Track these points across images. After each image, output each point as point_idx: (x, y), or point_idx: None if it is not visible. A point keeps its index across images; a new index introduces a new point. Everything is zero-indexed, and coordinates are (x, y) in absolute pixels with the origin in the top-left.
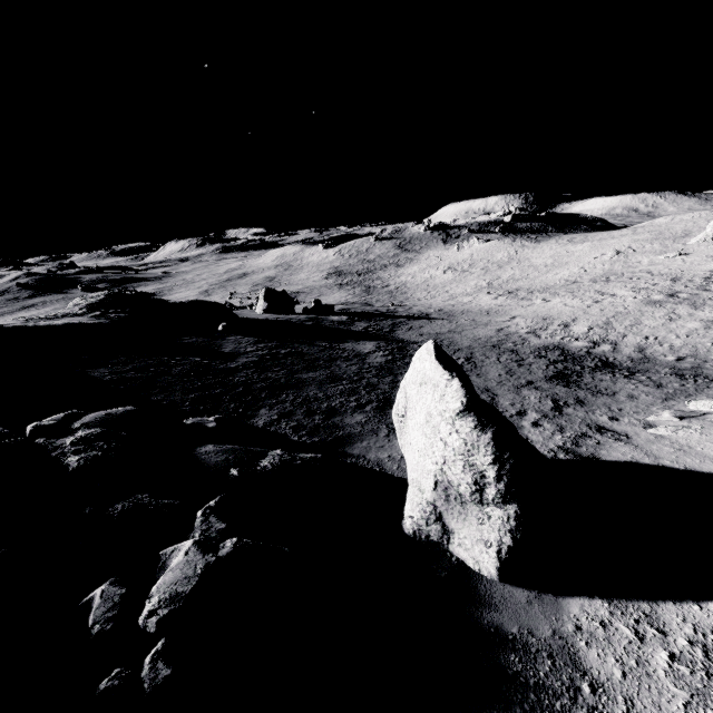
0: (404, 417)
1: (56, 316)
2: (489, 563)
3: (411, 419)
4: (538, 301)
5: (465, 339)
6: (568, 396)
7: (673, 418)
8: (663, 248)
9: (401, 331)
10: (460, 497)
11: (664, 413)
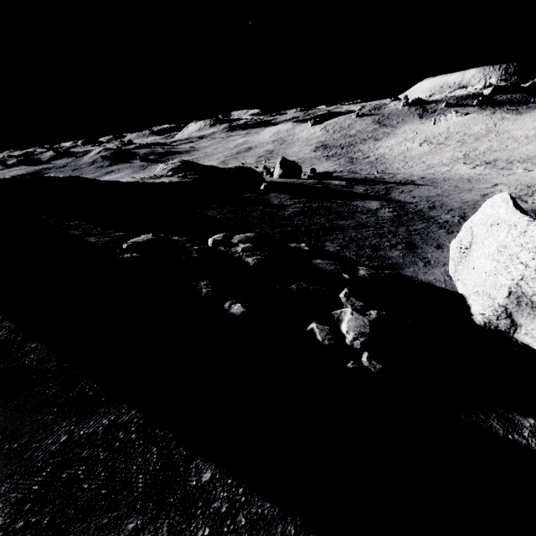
0: (468, 249)
1: (156, 177)
2: None
3: (477, 250)
4: (520, 170)
5: (453, 201)
6: None
7: None
8: None
9: (395, 194)
10: (531, 303)
11: None
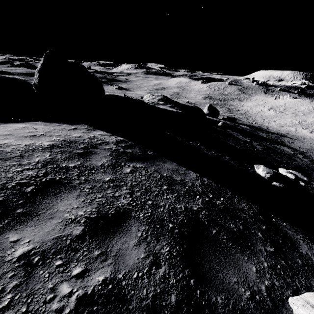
0: None
1: (155, 103)
2: None
3: None
4: None
5: None
6: None
7: None
8: None
9: (287, 143)
10: None
11: None
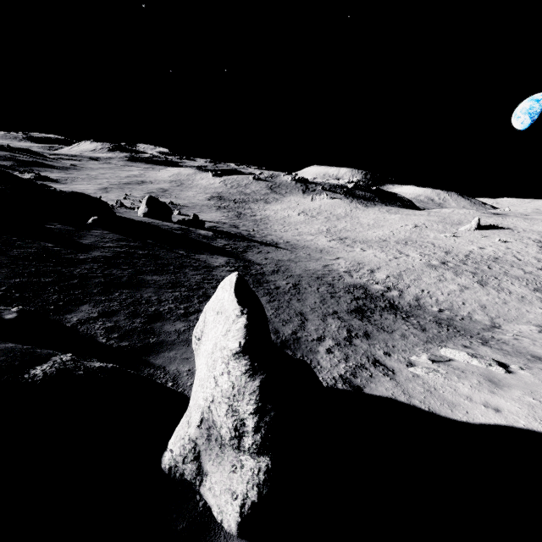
0: (200, 340)
1: None
2: (231, 516)
3: (204, 344)
4: (358, 249)
5: (298, 268)
6: (360, 328)
7: (428, 360)
8: (444, 229)
9: (252, 253)
10: (221, 439)
11: (423, 356)
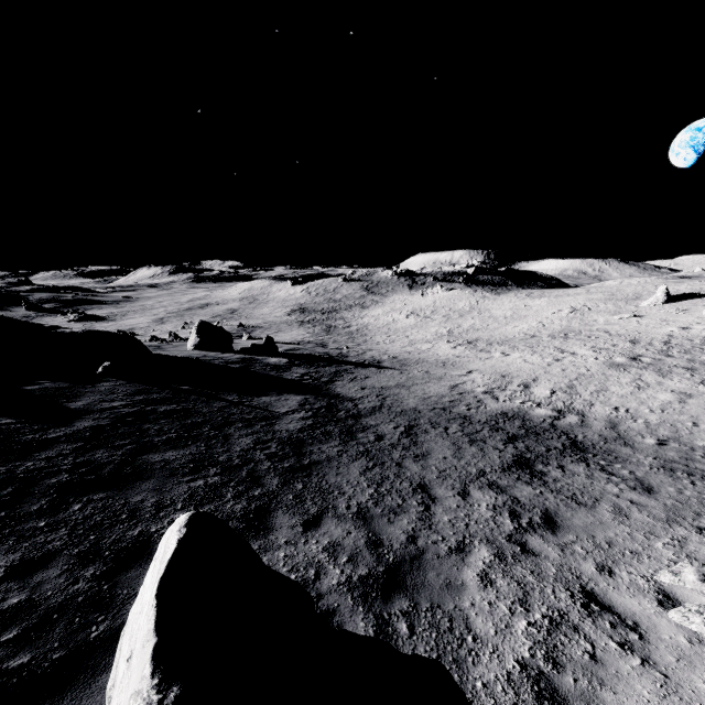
0: None
1: None
2: None
3: None
4: (497, 354)
5: (412, 397)
6: (533, 505)
7: (704, 585)
8: (617, 309)
9: (341, 382)
10: None
11: (685, 571)
